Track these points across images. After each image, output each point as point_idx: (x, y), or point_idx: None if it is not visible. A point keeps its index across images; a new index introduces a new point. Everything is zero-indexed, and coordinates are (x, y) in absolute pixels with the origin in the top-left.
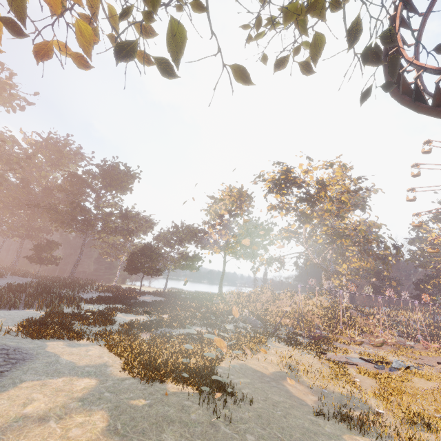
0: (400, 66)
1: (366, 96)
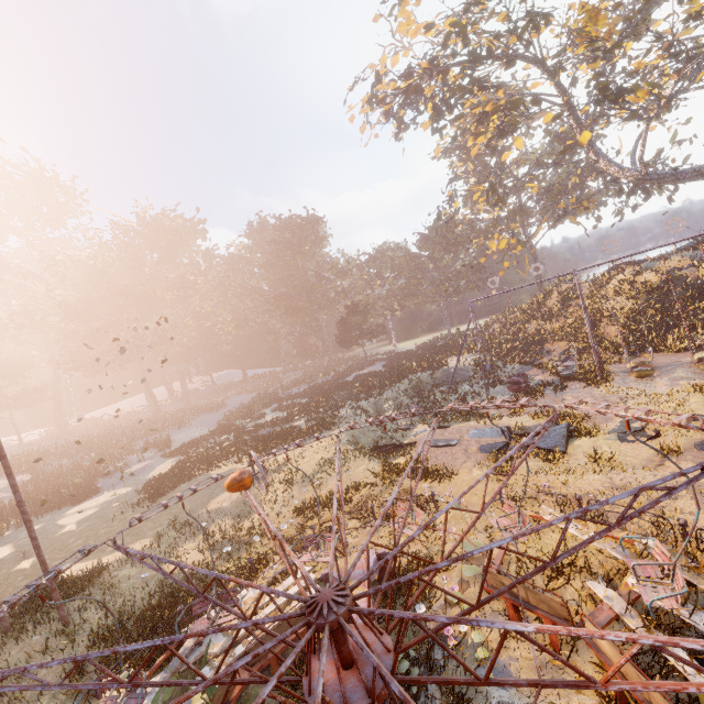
0: None
1: None
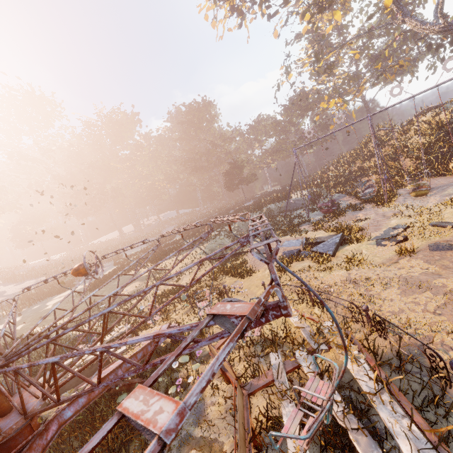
0: None
1: None
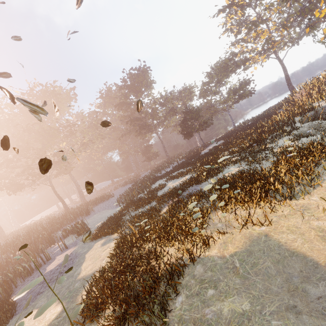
0: None
1: None
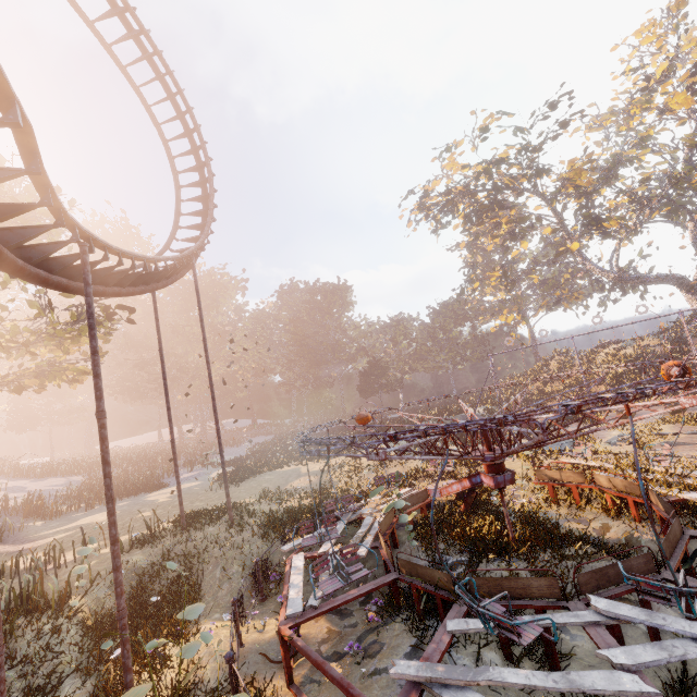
0: (208, 195)
1: (133, 321)
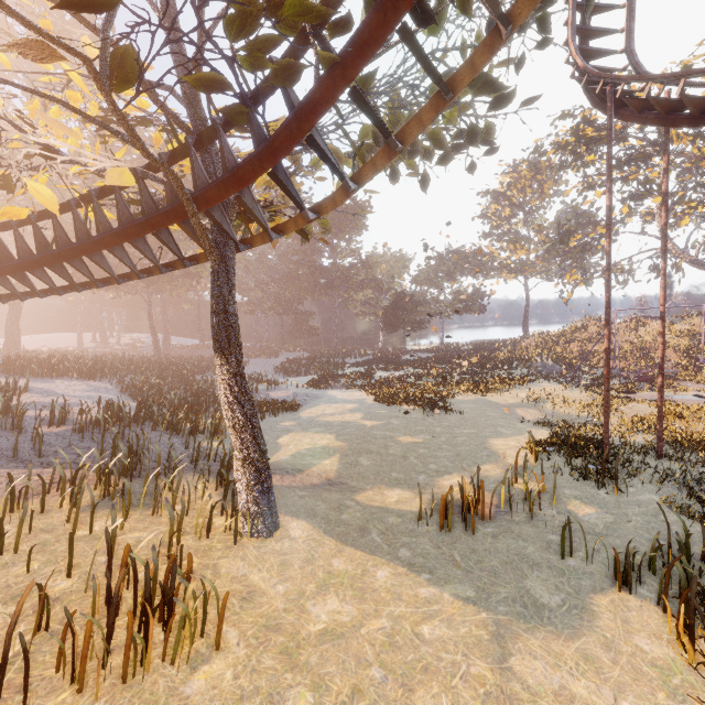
0: (605, 8)
1: (473, 168)
